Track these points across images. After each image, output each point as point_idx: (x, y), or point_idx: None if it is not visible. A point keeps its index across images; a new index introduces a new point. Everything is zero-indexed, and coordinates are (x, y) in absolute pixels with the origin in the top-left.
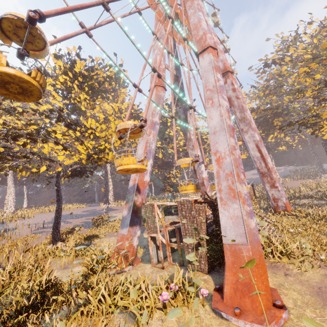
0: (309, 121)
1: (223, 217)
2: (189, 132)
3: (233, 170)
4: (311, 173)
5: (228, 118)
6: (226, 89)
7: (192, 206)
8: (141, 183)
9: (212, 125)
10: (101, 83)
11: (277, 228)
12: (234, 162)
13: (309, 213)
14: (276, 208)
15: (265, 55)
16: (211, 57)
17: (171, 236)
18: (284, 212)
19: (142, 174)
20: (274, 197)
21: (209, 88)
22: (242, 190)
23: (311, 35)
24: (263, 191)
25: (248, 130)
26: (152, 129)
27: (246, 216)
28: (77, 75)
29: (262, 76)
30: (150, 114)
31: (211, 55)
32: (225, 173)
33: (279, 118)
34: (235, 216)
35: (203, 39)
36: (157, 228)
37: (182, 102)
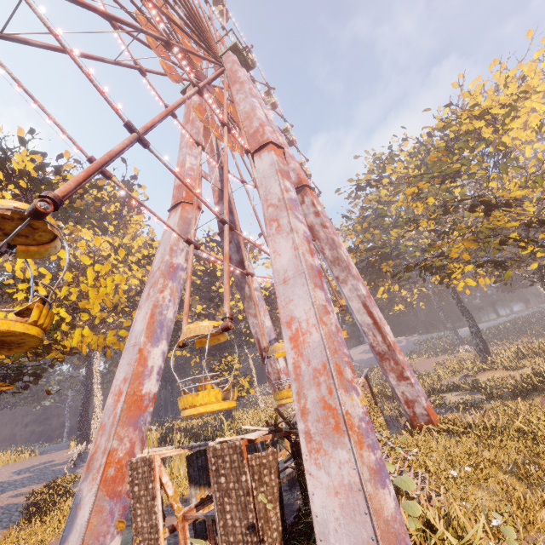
0: (435, 263)
1: (317, 491)
2: (249, 284)
3: (329, 361)
4: (445, 345)
5: (308, 253)
6: (304, 212)
7: (243, 459)
8: (133, 400)
9: (280, 267)
10: (79, 197)
11: (427, 471)
12: (329, 341)
13: (469, 425)
14: (414, 420)
15: (356, 174)
16: (273, 156)
17: (205, 535)
18: (427, 426)
19: (139, 379)
20: (406, 399)
21: (272, 202)
22: (354, 407)
23: (409, 154)
24: (383, 383)
25: (346, 278)
26: (170, 278)
27: (370, 484)
28: (18, 177)
29: (356, 203)
30: (168, 250)
31: (273, 154)
32: (312, 369)
33: (388, 261)
34: (345, 487)
35: (259, 132)
36: (157, 531)
37: (234, 234)
